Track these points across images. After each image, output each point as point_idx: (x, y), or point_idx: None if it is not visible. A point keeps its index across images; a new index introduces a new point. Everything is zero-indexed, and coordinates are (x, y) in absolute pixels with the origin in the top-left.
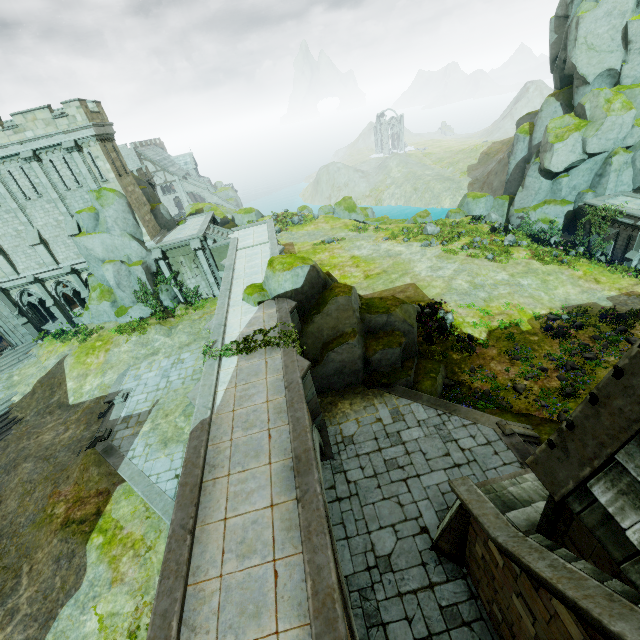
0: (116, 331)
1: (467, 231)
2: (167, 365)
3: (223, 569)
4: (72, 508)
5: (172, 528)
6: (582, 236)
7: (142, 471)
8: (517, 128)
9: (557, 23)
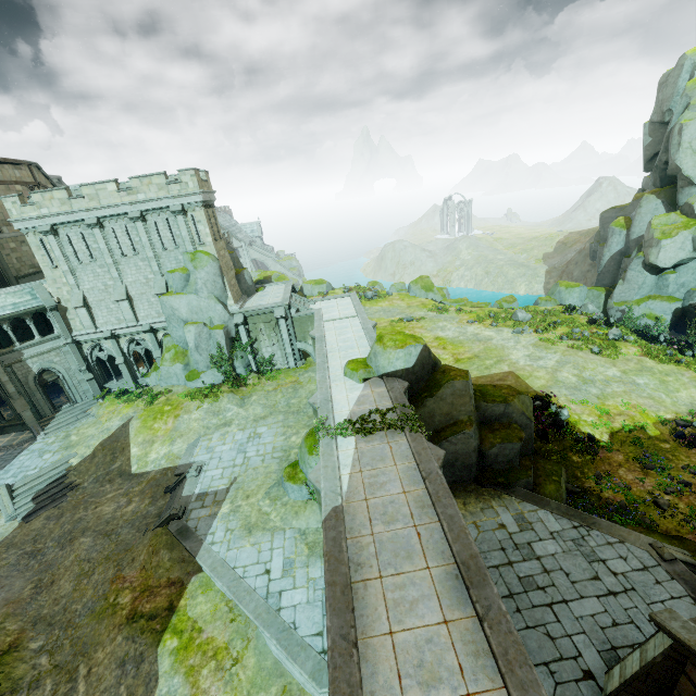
0: (187, 396)
1: (562, 320)
2: (242, 438)
3: None
4: (140, 598)
5: (331, 638)
6: (695, 336)
7: (225, 561)
8: (601, 221)
9: (652, 128)
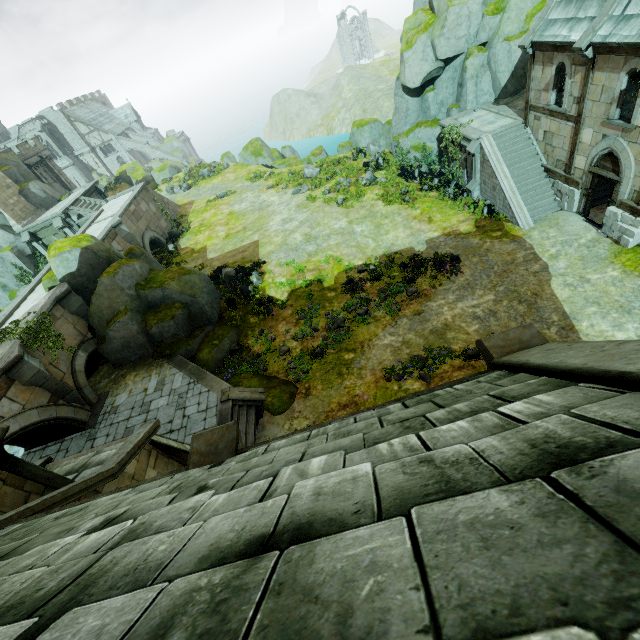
0: None
1: (342, 170)
2: None
3: None
4: None
5: None
6: (447, 163)
7: None
8: None
9: None
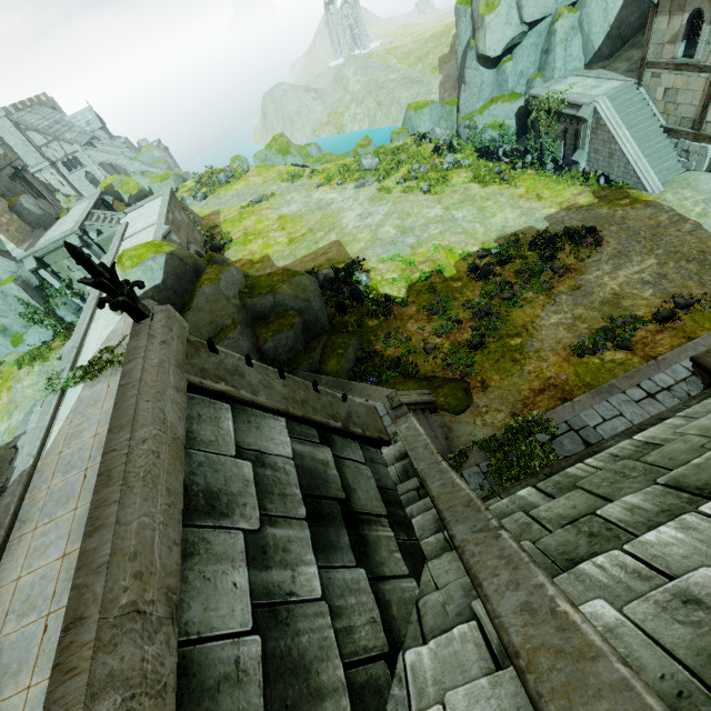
0: (14, 364)
1: (408, 157)
2: None
3: (2, 632)
4: None
5: None
6: (534, 139)
7: None
8: None
9: None
